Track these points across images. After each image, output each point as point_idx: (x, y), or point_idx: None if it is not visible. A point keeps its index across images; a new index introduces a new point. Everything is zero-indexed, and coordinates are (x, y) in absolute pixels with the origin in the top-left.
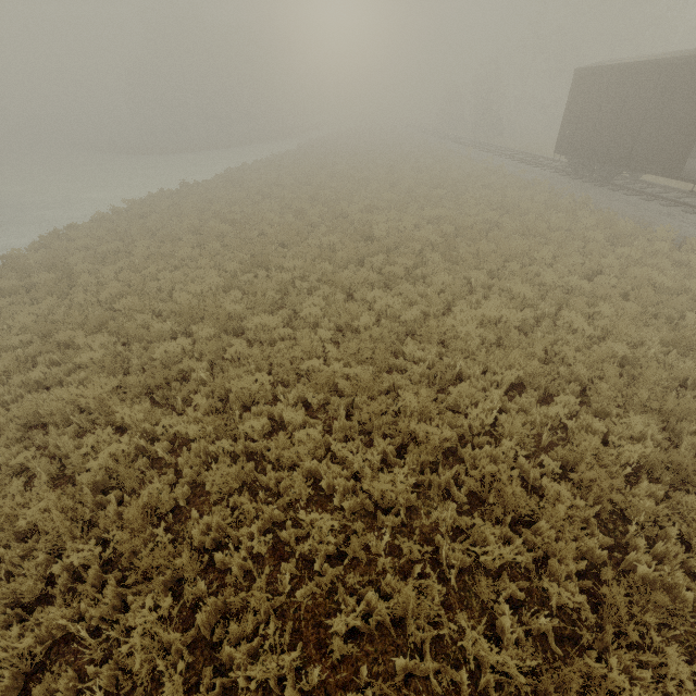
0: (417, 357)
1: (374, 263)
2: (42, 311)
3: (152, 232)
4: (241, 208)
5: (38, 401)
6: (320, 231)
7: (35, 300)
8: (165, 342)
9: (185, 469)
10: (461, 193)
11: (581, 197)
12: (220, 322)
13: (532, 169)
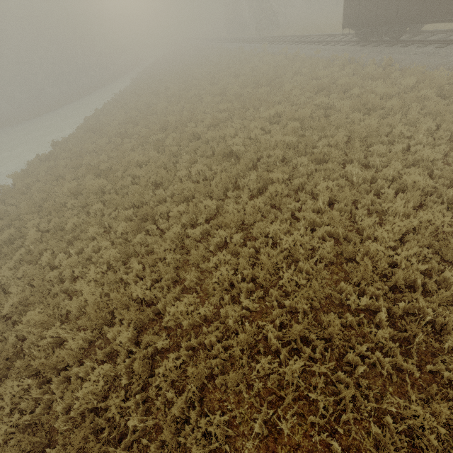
0: (361, 304)
1: (250, 184)
2: None
3: (39, 203)
4: (108, 154)
5: None
6: (183, 159)
7: None
8: (83, 364)
9: None
10: (280, 85)
11: (384, 60)
12: (133, 319)
13: (323, 47)
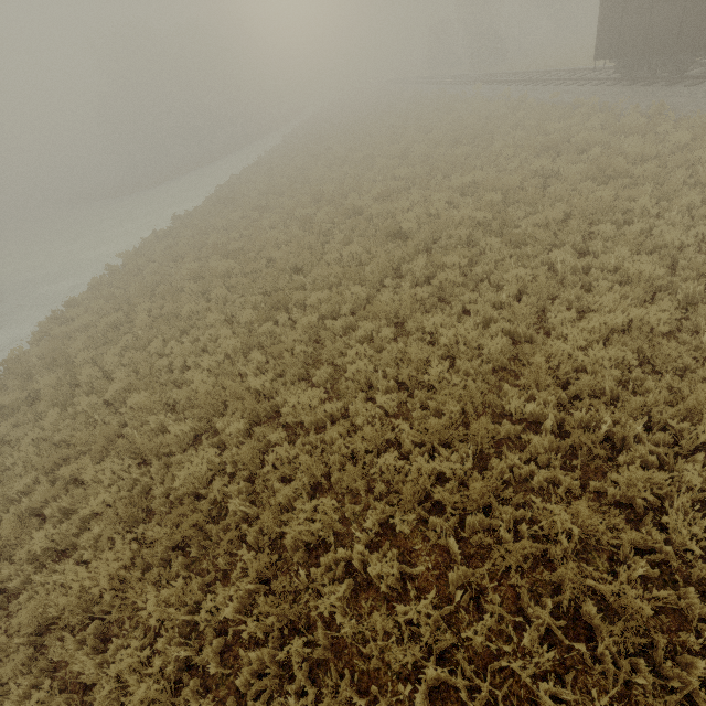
0: (527, 413)
1: (416, 271)
2: (46, 432)
3: (152, 287)
4: (240, 232)
5: (49, 585)
6: (335, 239)
7: (37, 417)
8: (188, 451)
9: (249, 701)
10: (488, 143)
11: (652, 107)
12: (247, 409)
13: (565, 88)
